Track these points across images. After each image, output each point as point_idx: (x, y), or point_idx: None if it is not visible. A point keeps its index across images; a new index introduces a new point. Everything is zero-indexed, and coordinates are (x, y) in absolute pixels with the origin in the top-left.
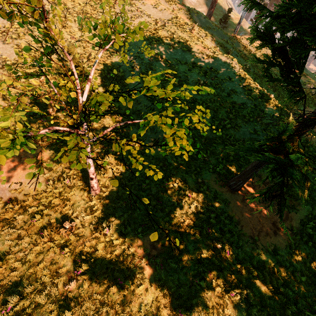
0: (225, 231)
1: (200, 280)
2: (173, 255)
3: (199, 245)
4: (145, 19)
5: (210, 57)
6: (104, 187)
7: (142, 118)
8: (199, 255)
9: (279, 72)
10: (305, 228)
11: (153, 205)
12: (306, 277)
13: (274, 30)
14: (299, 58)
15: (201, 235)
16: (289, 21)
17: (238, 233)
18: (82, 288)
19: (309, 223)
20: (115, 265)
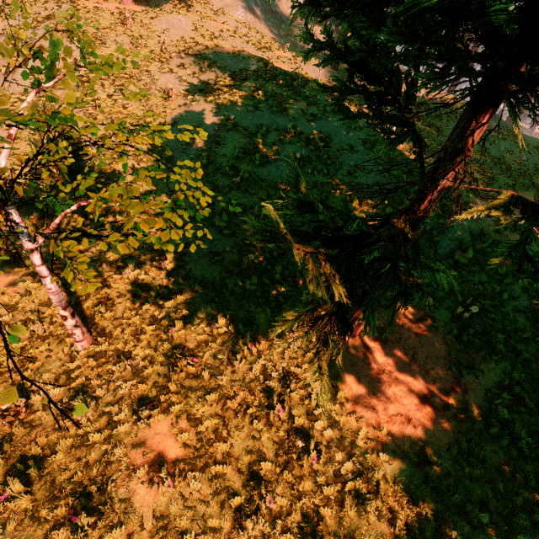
0: (318, 414)
1: (251, 519)
2: (201, 463)
3: (261, 444)
4: (217, 74)
5: (318, 117)
6: (103, 337)
7: (193, 219)
8: (256, 464)
9: (364, 103)
10: (495, 408)
11: (183, 366)
12: (495, 516)
13: (347, 37)
14: (395, 75)
15: (267, 423)
16: (333, 5)
17: (344, 418)
18: (4, 530)
19: (502, 396)
20: (79, 484)
